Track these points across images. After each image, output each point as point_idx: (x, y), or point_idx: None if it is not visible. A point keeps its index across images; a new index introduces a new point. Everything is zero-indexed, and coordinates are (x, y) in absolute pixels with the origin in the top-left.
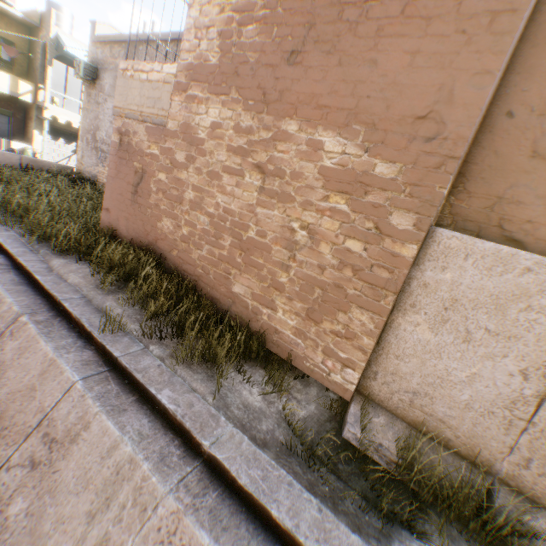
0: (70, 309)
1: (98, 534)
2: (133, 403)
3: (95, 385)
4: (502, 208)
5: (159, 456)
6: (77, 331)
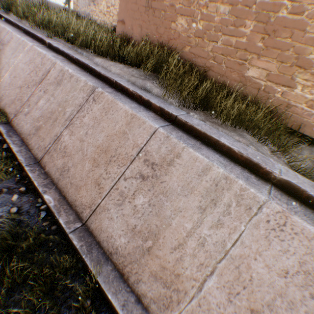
0: (125, 86)
1: (212, 221)
2: (201, 144)
3: (170, 131)
4: None
5: (243, 177)
6: (135, 101)
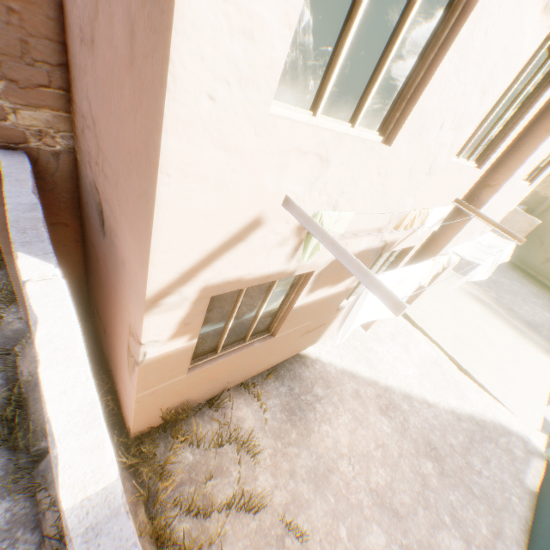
0: None
1: None
2: None
3: None
4: (88, 135)
5: None
6: None
